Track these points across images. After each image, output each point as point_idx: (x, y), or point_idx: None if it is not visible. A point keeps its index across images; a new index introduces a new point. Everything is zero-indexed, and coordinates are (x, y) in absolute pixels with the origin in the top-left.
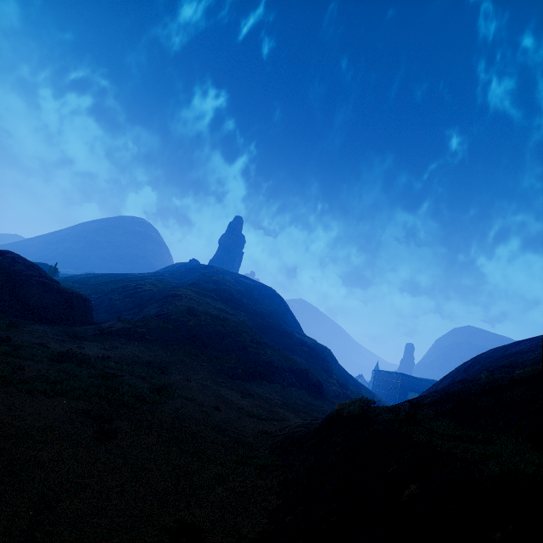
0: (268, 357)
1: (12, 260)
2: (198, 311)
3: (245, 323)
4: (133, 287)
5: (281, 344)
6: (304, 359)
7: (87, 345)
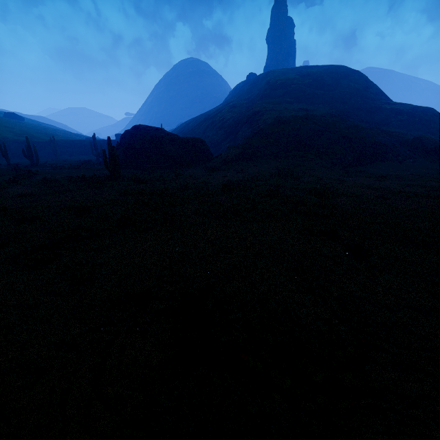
0: (372, 138)
1: (145, 131)
2: (285, 119)
3: (330, 114)
4: (218, 120)
5: (371, 122)
6: (402, 129)
7: (225, 174)
